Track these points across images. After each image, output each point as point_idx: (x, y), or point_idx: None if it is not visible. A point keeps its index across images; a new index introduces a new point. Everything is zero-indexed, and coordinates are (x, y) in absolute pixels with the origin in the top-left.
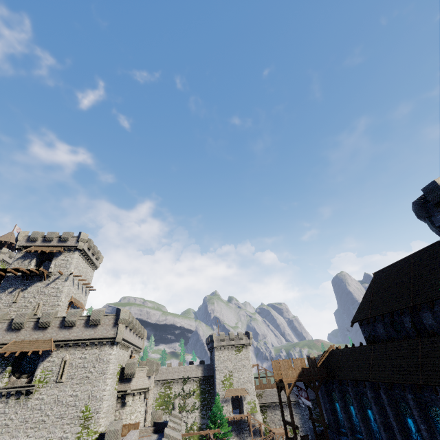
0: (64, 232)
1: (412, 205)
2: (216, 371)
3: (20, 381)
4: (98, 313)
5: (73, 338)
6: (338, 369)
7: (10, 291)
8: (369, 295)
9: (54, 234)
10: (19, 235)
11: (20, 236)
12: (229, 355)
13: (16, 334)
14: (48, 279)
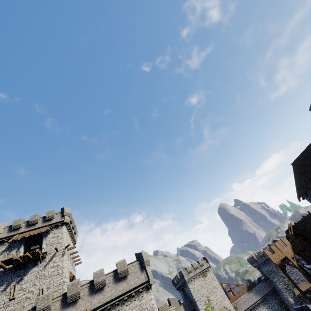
0: (47, 212)
1: (310, 107)
2: (197, 302)
3: None
4: (123, 264)
5: (109, 299)
6: (310, 233)
7: (3, 289)
8: (299, 176)
9: (37, 216)
10: None
11: (1, 229)
12: (200, 283)
13: None
14: (44, 260)
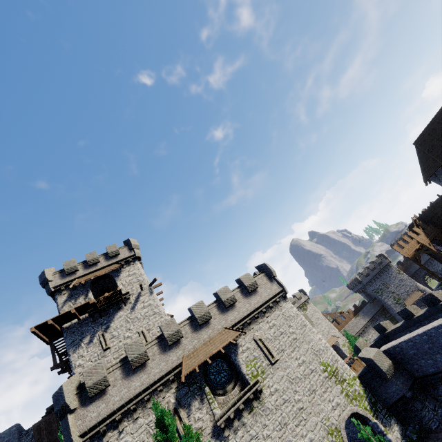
0: (107, 247)
1: None
2: None
3: (231, 394)
4: (248, 277)
5: (246, 314)
6: (441, 218)
7: (88, 342)
8: (424, 156)
9: (95, 253)
10: (46, 274)
11: (48, 276)
12: None
13: (180, 348)
14: (129, 302)
